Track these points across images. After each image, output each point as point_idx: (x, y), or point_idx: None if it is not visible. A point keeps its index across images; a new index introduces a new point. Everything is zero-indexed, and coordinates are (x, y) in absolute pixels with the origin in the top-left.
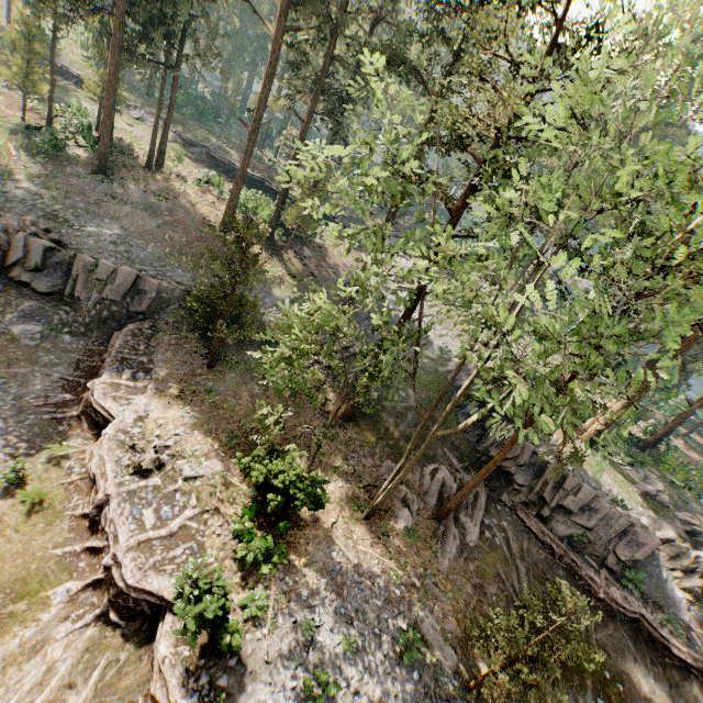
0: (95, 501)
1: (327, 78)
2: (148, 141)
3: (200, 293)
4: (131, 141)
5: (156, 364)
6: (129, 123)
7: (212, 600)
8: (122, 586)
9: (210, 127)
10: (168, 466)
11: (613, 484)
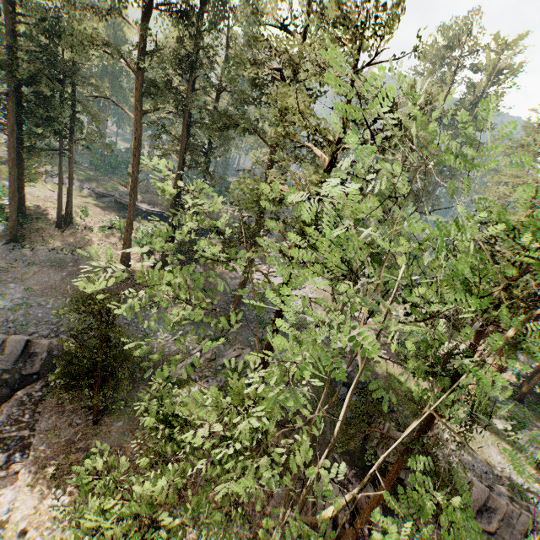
0: None
1: (191, 137)
2: (64, 201)
3: (64, 368)
4: (47, 206)
5: (37, 436)
6: (51, 189)
7: None
8: None
9: (122, 177)
10: None
11: (503, 461)
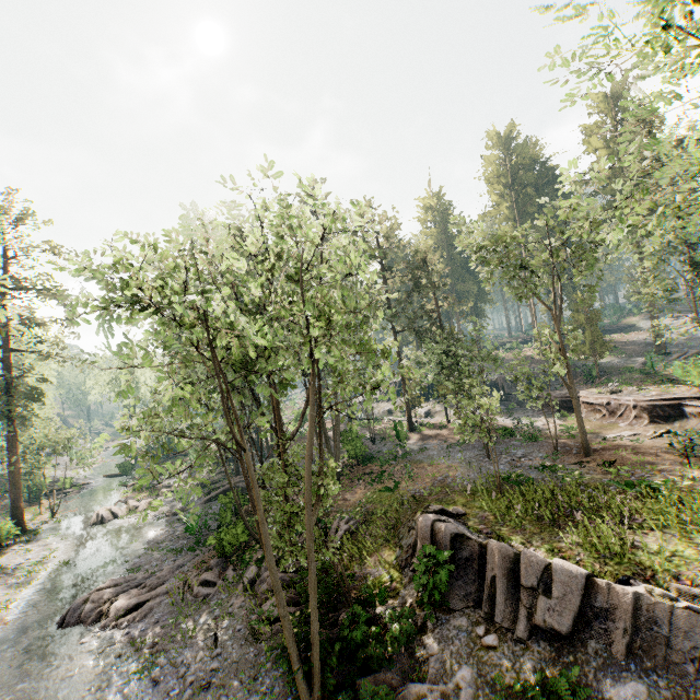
0: (603, 402)
1: None
2: None
3: None
4: None
5: None
6: None
7: (697, 368)
8: (648, 403)
9: None
10: (624, 391)
11: None
